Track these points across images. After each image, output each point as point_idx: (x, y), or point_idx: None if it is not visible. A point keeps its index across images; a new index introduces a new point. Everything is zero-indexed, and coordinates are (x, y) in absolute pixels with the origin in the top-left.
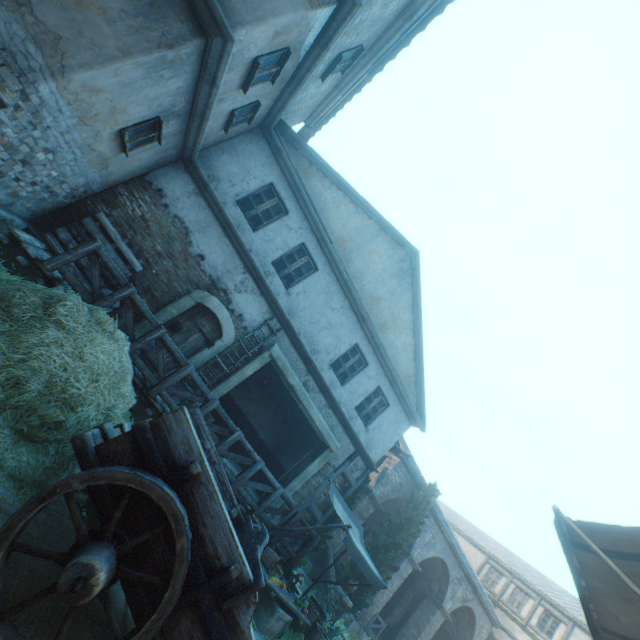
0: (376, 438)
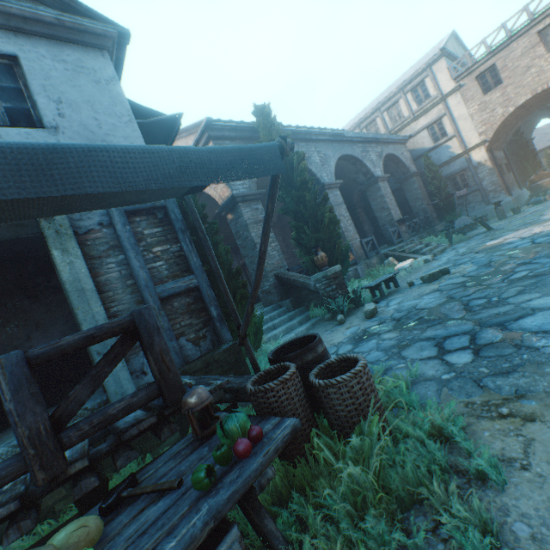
0: (90, 122)
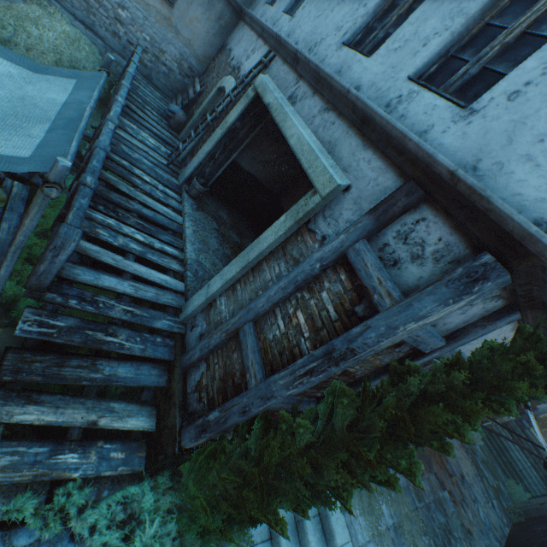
0: (541, 123)
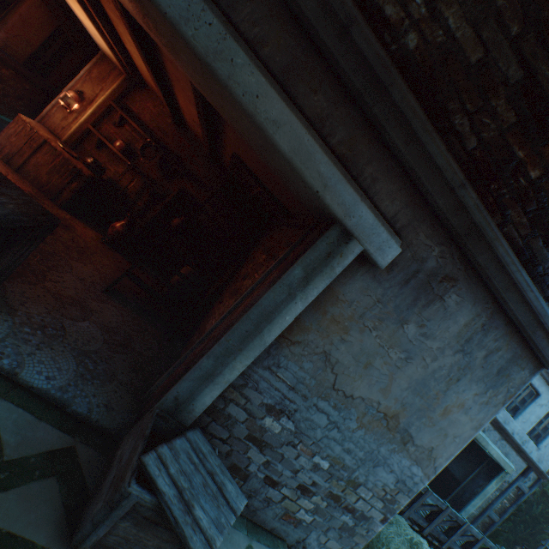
0: (547, 452)
